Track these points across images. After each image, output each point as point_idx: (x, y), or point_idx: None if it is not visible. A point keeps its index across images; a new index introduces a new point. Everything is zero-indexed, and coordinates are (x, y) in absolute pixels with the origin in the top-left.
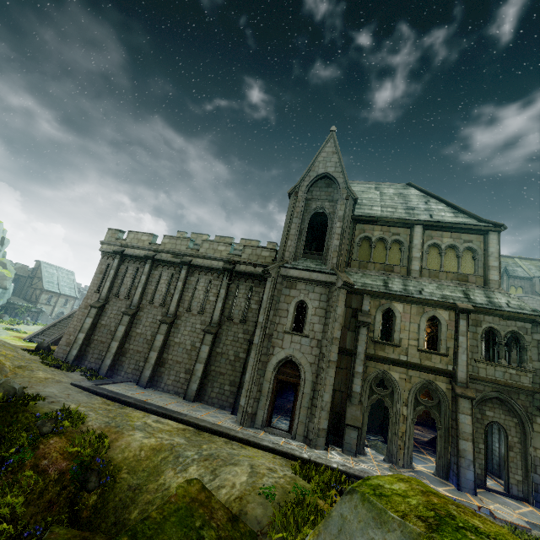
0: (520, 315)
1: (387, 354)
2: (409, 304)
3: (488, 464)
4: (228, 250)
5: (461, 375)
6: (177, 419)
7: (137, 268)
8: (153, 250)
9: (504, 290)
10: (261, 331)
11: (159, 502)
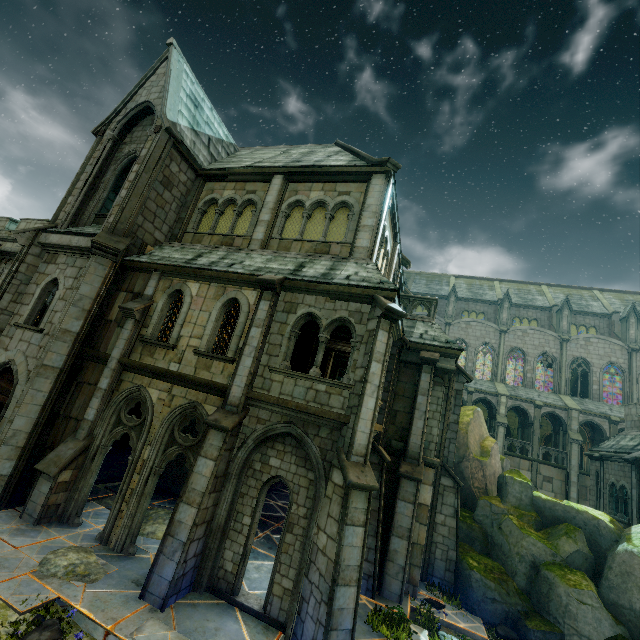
0: (352, 290)
1: (155, 361)
2: (208, 282)
3: None
4: None
5: (235, 393)
6: None
7: None
8: None
9: (564, 329)
10: None
11: None
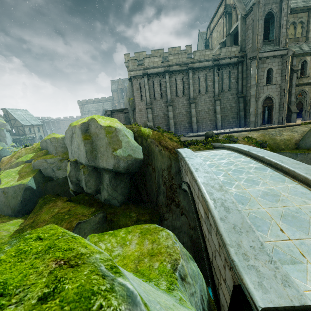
0: None
1: (303, 82)
2: None
3: None
4: (212, 53)
5: None
6: (241, 131)
7: (159, 80)
8: (166, 66)
9: None
10: (255, 88)
11: (288, 142)
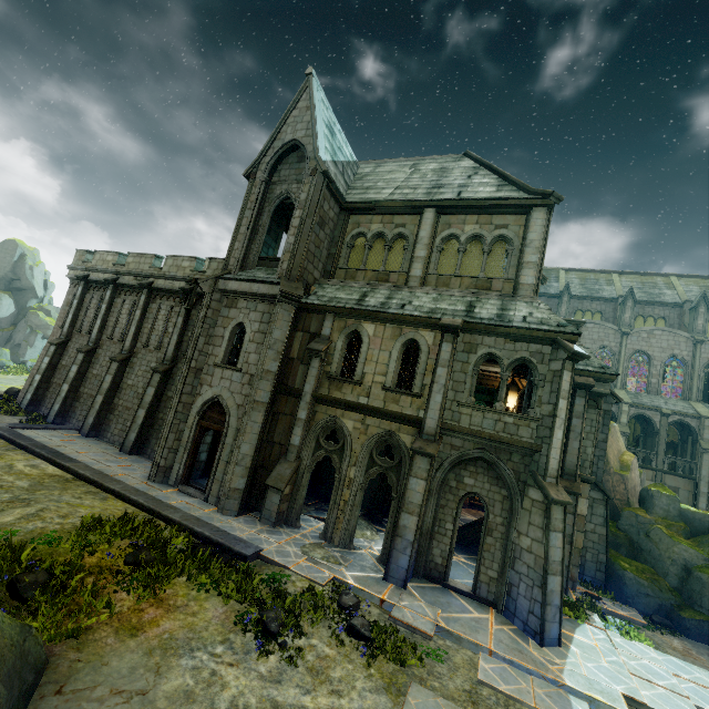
0: (533, 333)
1: (344, 395)
2: (383, 323)
3: None
4: (192, 266)
5: (429, 424)
6: (60, 466)
7: (101, 297)
8: (115, 272)
9: (699, 329)
10: (185, 363)
11: None
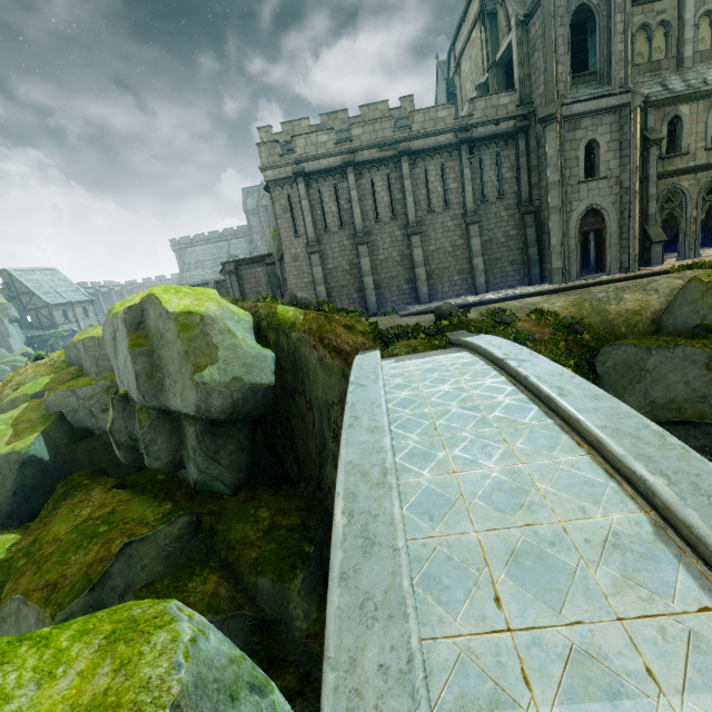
0: None
1: (676, 167)
2: (696, 102)
3: None
4: (452, 113)
5: None
6: (529, 295)
7: (333, 186)
8: (347, 152)
9: None
10: (559, 191)
11: (635, 317)
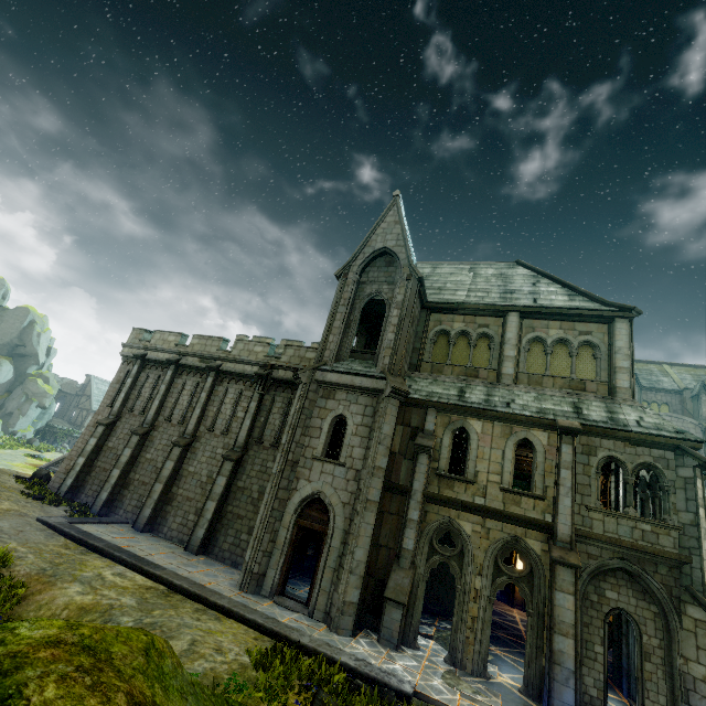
0: (655, 439)
1: (457, 495)
2: (491, 421)
3: (631, 685)
4: (265, 351)
5: (562, 530)
6: (148, 574)
7: (158, 376)
8: (178, 352)
9: (705, 416)
10: (281, 455)
11: None
